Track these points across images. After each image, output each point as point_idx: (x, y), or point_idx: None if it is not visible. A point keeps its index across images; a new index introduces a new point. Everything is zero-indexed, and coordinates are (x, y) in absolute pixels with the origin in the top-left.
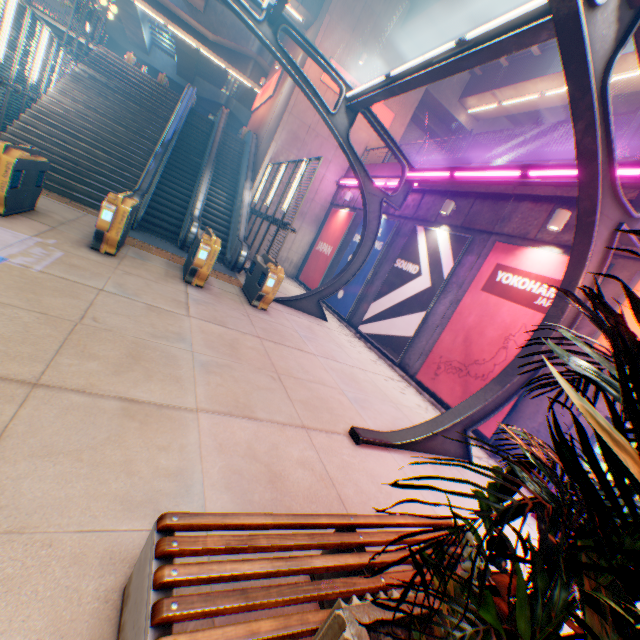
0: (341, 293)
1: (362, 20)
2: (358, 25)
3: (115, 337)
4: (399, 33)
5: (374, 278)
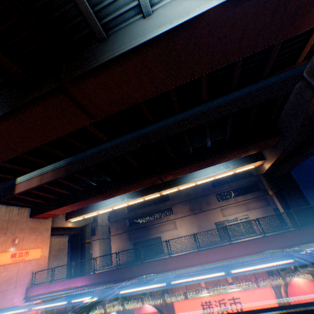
0: None
1: (9, 226)
2: (8, 229)
3: None
4: (30, 218)
5: None
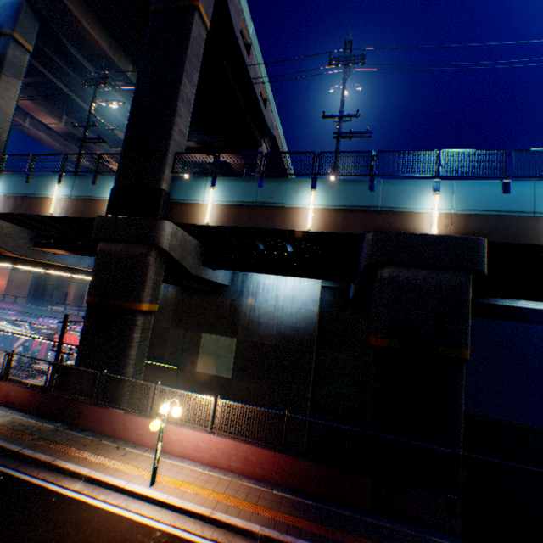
0: (4, 344)
1: None
2: None
3: None
4: None
5: (14, 337)
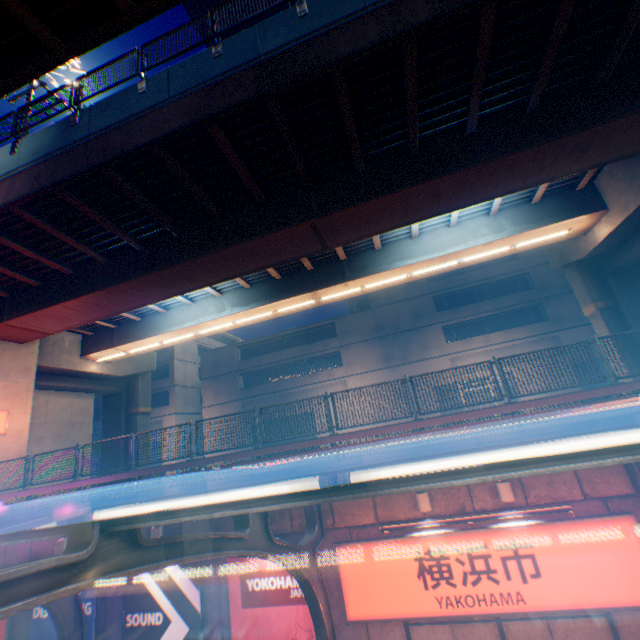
0: None
1: None
2: None
3: None
4: None
5: None
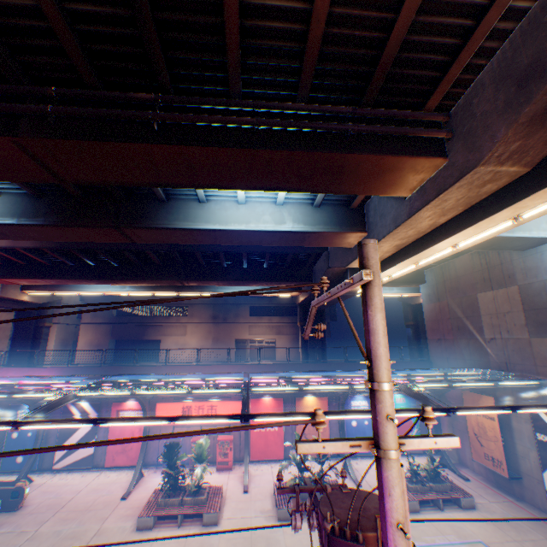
0: (22, 457)
1: None
2: None
3: (60, 542)
4: None
5: (49, 436)
